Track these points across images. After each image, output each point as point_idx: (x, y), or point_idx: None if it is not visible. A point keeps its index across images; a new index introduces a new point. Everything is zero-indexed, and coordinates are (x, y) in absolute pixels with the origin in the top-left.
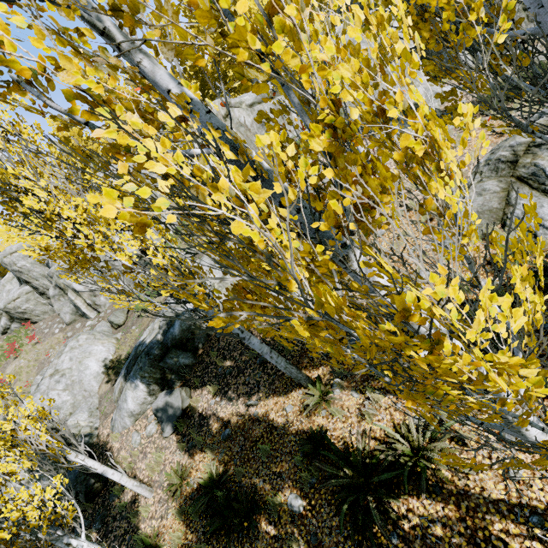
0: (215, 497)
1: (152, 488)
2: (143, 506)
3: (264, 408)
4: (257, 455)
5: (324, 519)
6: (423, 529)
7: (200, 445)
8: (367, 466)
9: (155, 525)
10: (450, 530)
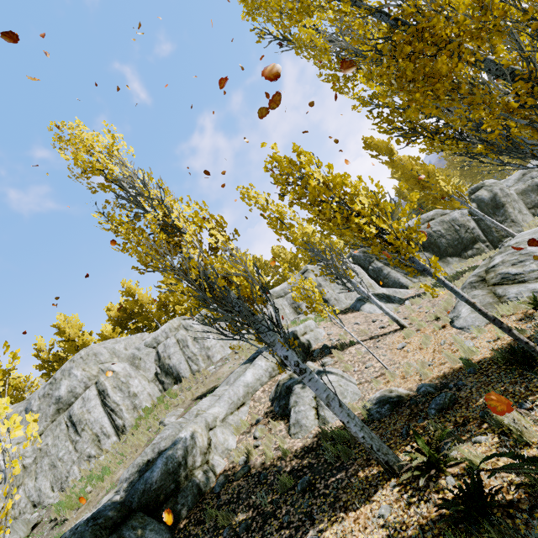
0: None
1: None
2: None
3: (334, 537)
4: None
5: None
6: None
7: None
8: None
9: None
10: None
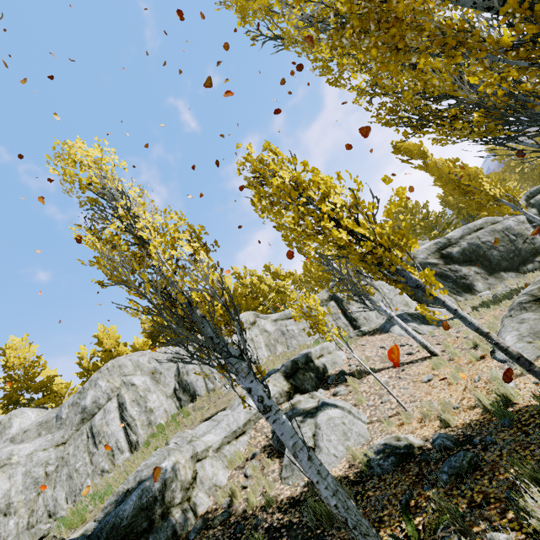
0: None
1: None
2: None
3: None
4: None
5: None
6: None
7: None
8: None
9: None
10: None
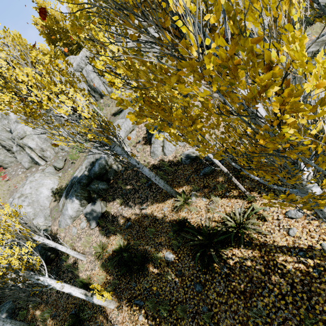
0: (123, 257)
1: (85, 255)
2: (80, 264)
3: (150, 210)
4: (147, 233)
5: (186, 263)
6: (240, 263)
7: (113, 231)
8: (211, 234)
9: (88, 273)
10: (255, 262)
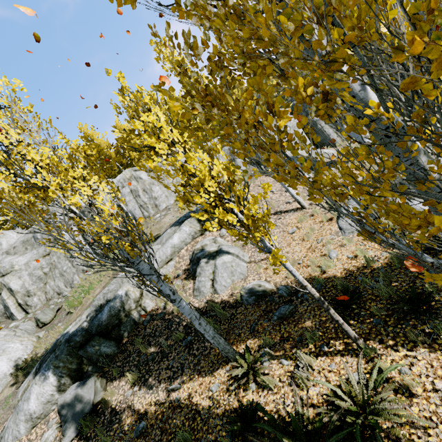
0: None
1: None
2: None
3: (187, 391)
4: None
5: None
6: None
7: None
8: (310, 434)
9: None
10: None
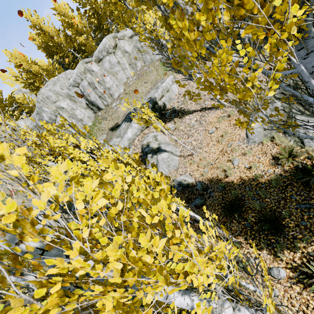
0: None
1: None
2: (89, 285)
3: None
4: None
5: None
6: None
7: None
8: None
9: None
10: None
